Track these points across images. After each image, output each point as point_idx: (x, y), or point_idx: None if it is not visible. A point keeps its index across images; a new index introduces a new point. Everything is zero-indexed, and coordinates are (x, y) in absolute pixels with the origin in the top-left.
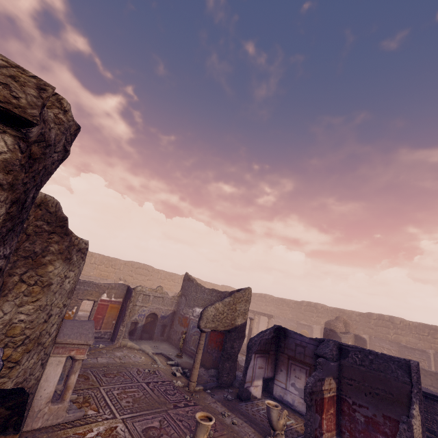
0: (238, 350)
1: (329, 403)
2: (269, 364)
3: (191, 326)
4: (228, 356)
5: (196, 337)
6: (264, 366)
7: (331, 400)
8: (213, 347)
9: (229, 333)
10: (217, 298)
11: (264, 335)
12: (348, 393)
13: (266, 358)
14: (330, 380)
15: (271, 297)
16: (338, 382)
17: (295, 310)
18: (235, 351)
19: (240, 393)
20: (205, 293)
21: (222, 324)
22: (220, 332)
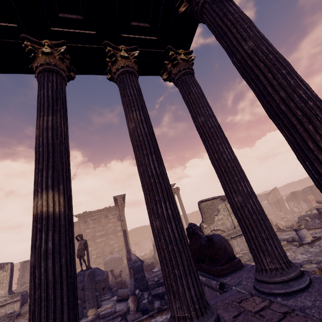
0: (284, 204)
1: (312, 200)
2: (296, 202)
3: (266, 208)
4: (282, 206)
5: (270, 209)
6: (294, 203)
7: (313, 199)
8: (277, 208)
9: (278, 201)
10: (268, 195)
11: (288, 196)
12: (318, 196)
13: (293, 201)
14: (310, 196)
15: (293, 182)
16: (314, 195)
17: (311, 181)
18: (283, 204)
19: (291, 212)
20: (263, 196)
21: (274, 199)
22: (276, 203)
